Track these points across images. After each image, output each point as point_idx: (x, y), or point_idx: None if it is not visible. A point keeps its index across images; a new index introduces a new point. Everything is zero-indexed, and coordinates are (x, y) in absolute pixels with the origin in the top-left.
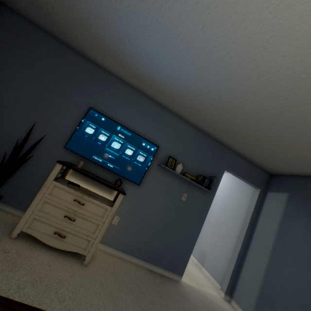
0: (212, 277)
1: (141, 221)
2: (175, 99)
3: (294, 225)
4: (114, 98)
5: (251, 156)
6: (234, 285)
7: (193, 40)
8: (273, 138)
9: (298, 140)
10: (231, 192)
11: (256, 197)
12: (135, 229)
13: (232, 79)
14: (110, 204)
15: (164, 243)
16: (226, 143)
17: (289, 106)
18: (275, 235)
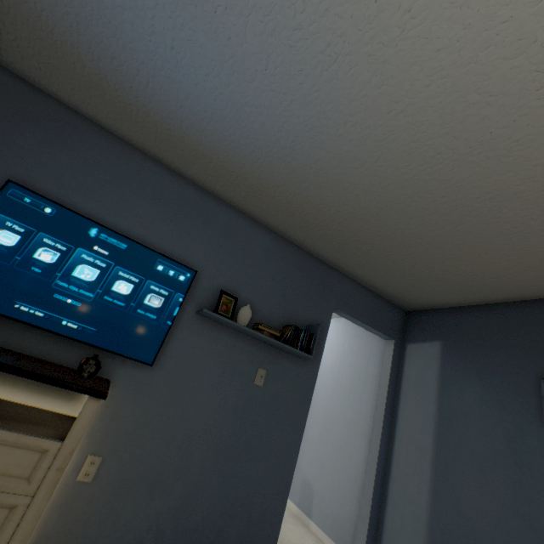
0: (331, 540)
1: (161, 455)
2: (225, 170)
3: (462, 399)
4: (82, 164)
5: (375, 280)
6: None
7: (252, 8)
8: (413, 240)
9: (455, 240)
10: (344, 353)
11: (390, 355)
12: (146, 479)
13: (337, 113)
14: (61, 433)
15: (224, 496)
16: (330, 259)
17: (443, 170)
18: (434, 425)
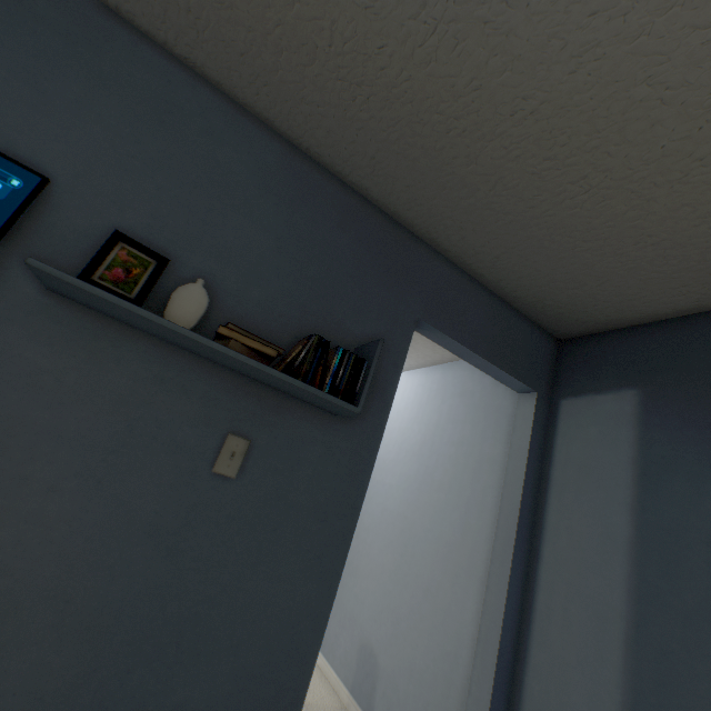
0: None
1: None
2: None
3: (700, 507)
4: None
5: (505, 263)
6: None
7: None
8: (624, 92)
9: None
10: (440, 423)
11: (528, 421)
12: None
13: None
14: None
15: None
16: (412, 214)
17: None
18: (630, 563)
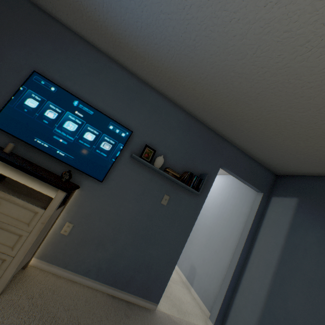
0: (201, 301)
1: (103, 230)
2: (153, 66)
3: (305, 239)
4: (73, 63)
5: (254, 150)
6: (227, 314)
7: None
8: (283, 120)
9: (318, 120)
10: (229, 197)
11: (258, 202)
12: (94, 241)
13: (224, 11)
14: (47, 206)
15: (136, 260)
16: (223, 133)
17: (311, 57)
18: (280, 252)
